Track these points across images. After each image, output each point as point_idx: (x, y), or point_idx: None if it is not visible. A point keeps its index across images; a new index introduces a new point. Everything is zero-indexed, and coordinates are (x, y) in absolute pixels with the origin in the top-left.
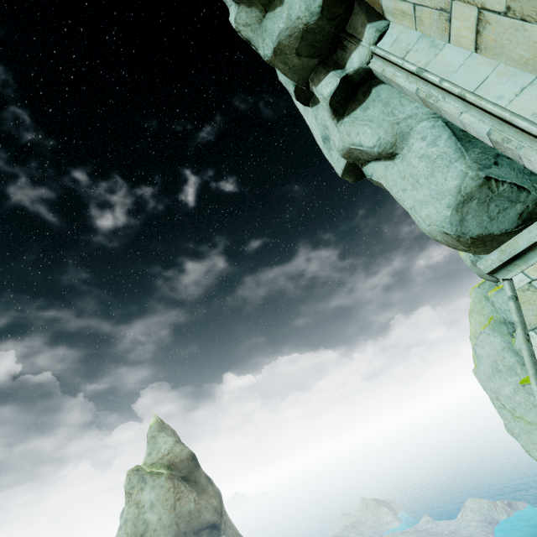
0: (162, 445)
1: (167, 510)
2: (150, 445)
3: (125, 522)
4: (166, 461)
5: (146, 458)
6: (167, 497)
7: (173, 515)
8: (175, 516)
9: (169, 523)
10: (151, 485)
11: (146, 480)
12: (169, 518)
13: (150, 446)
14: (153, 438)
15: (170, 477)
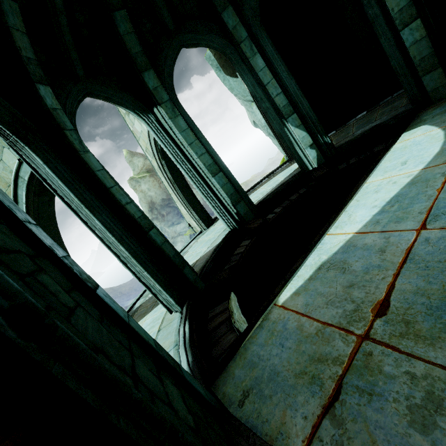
0: (138, 163)
1: (157, 189)
2: (132, 166)
3: (140, 199)
4: (145, 170)
5: (133, 172)
6: (154, 184)
7: (161, 190)
8: (163, 190)
9: (161, 193)
10: (143, 182)
11: (139, 181)
12: (160, 191)
13: (132, 166)
14: (131, 162)
15: (151, 176)
